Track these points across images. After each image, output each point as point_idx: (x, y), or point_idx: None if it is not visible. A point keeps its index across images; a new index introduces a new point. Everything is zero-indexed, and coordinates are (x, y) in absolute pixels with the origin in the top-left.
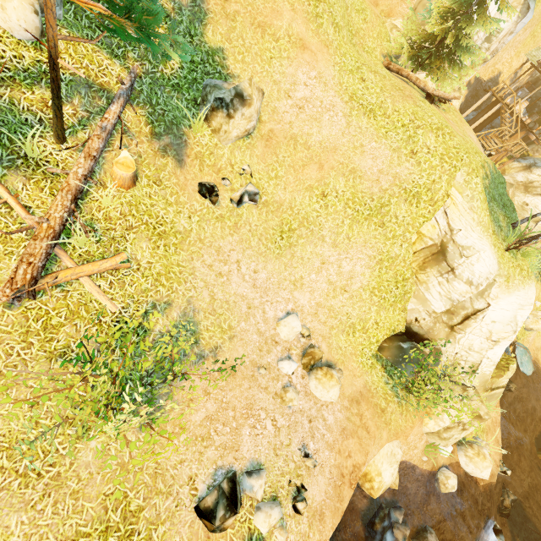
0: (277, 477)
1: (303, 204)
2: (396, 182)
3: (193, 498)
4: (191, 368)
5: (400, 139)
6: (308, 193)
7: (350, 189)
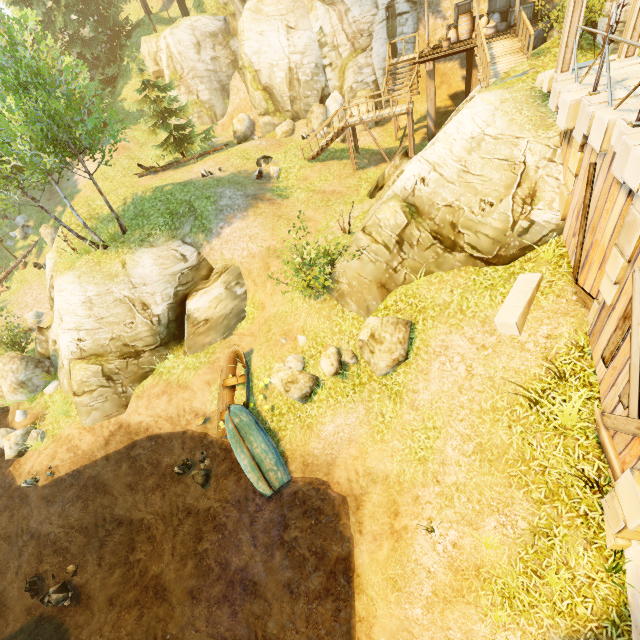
0: None
1: None
2: None
3: None
4: None
5: None
6: None
7: None
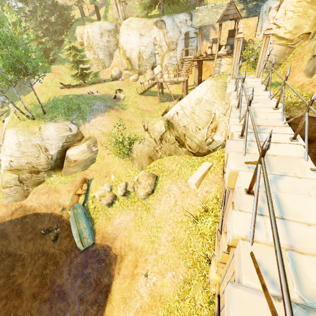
0: None
1: None
2: None
3: None
4: None
5: None
6: None
7: None
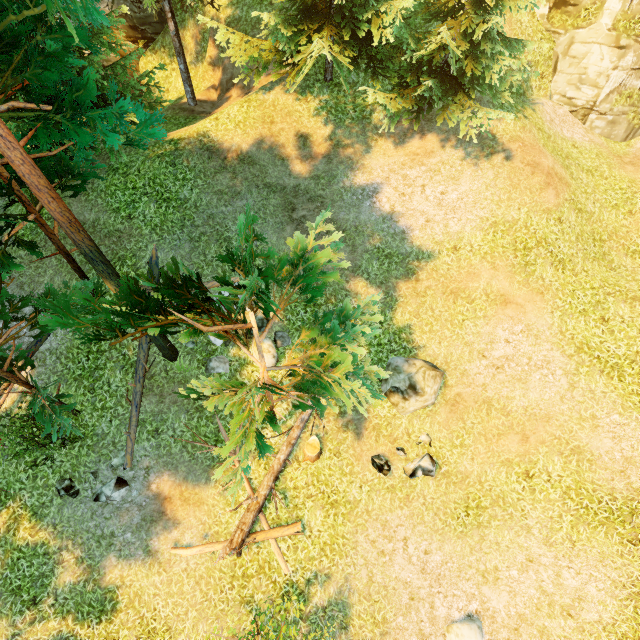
0: None
1: (498, 480)
2: None
3: None
4: None
5: None
6: (505, 468)
7: (571, 475)
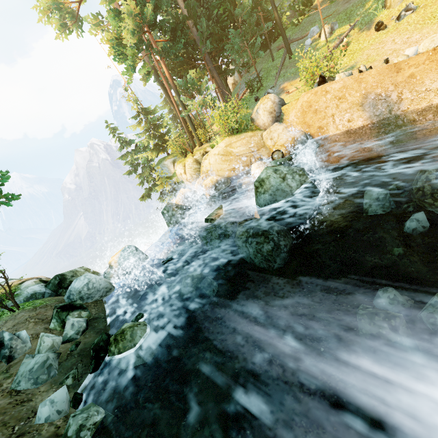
0: None
1: None
2: None
3: None
4: None
5: None
6: None
7: None
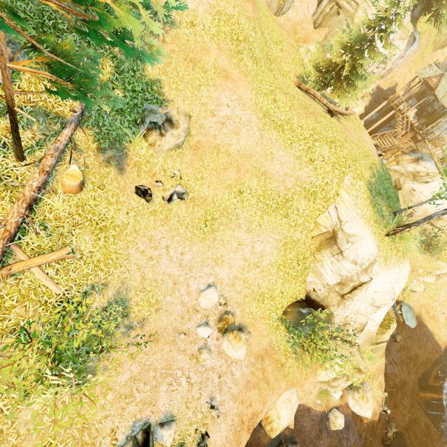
0: (186, 426)
1: (224, 199)
2: (297, 182)
3: (113, 446)
4: (121, 337)
5: (301, 149)
6: (228, 191)
7: (261, 188)
